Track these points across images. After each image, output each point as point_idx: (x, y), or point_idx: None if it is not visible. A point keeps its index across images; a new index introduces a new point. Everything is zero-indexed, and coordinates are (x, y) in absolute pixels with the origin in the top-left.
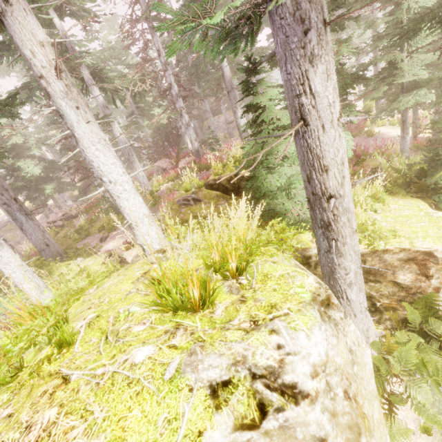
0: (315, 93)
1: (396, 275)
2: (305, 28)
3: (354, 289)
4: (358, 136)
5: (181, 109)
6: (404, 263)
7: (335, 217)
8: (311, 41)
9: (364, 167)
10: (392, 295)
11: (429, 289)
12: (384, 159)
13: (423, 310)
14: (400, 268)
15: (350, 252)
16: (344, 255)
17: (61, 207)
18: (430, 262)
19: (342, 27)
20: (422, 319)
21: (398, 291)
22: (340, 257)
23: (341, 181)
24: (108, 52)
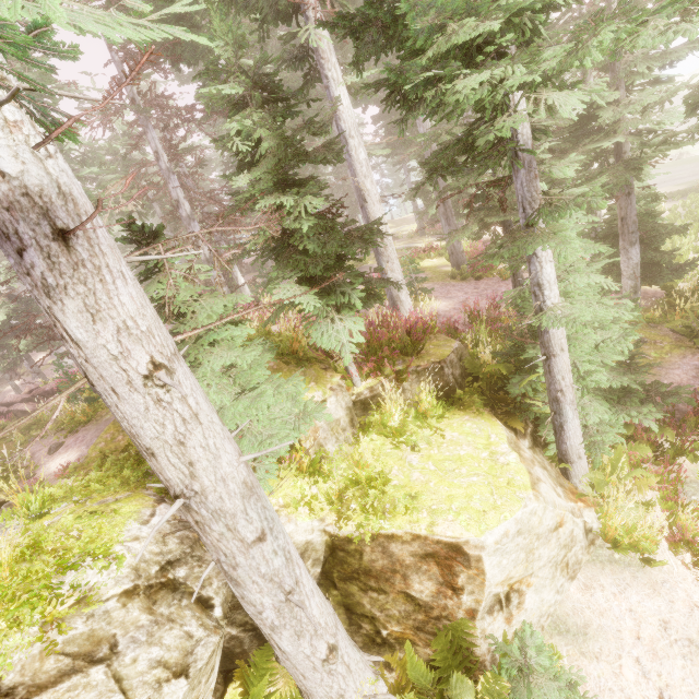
0: (78, 341)
1: (409, 581)
2: (17, 247)
3: (285, 634)
4: (489, 277)
5: (196, 238)
6: (420, 561)
7: (202, 526)
8: (36, 266)
9: (422, 360)
10: (406, 618)
11: (459, 612)
12: (484, 333)
13: (444, 655)
14: (415, 569)
15: (254, 577)
16: (243, 583)
17: (41, 373)
18: (458, 562)
19: (340, 158)
20: (439, 674)
21: (413, 612)
22: (238, 585)
23: (188, 470)
24: (120, 140)
